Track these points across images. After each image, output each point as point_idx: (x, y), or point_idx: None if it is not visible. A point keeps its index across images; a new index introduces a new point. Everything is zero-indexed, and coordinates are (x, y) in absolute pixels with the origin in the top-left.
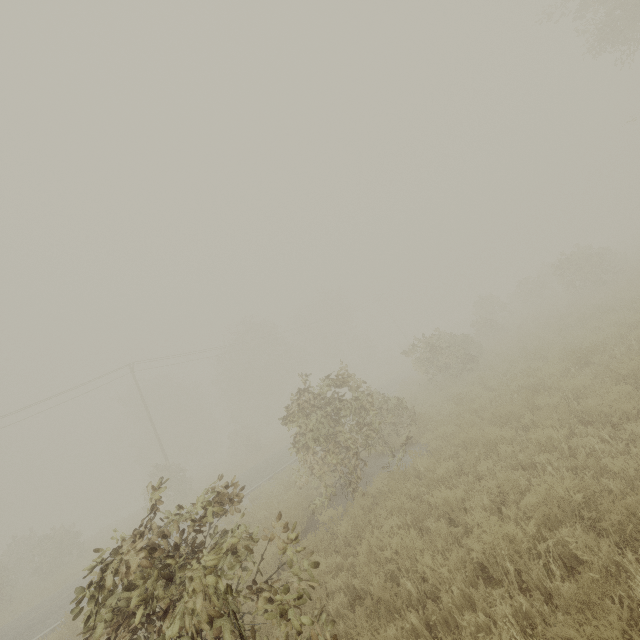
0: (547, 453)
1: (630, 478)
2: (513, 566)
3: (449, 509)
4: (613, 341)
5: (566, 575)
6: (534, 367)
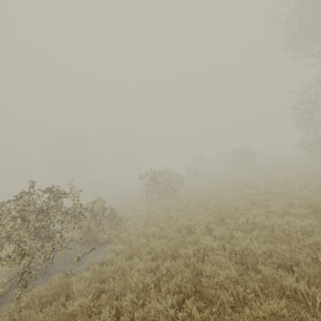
0: None
1: None
2: None
3: None
4: (241, 209)
5: None
6: (195, 213)
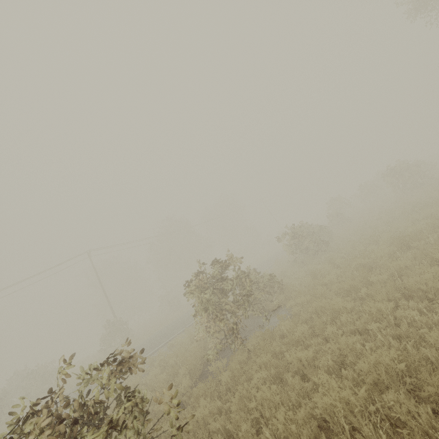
0: (377, 322)
1: None
2: (348, 426)
3: (302, 366)
4: (428, 230)
5: (392, 432)
6: (369, 250)
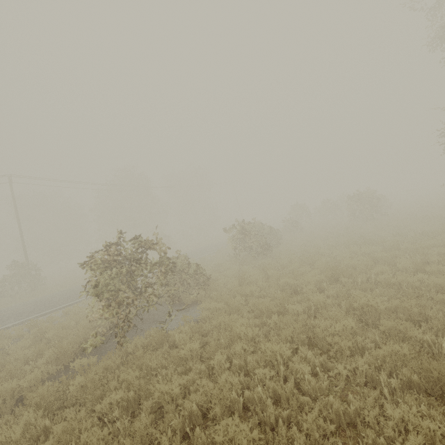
0: (266, 370)
1: (315, 437)
2: None
3: (163, 401)
4: (360, 268)
5: None
6: (301, 272)
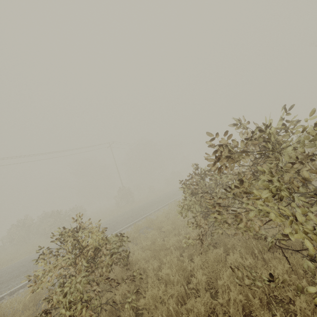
0: None
1: None
2: None
3: None
4: None
5: None
6: None
